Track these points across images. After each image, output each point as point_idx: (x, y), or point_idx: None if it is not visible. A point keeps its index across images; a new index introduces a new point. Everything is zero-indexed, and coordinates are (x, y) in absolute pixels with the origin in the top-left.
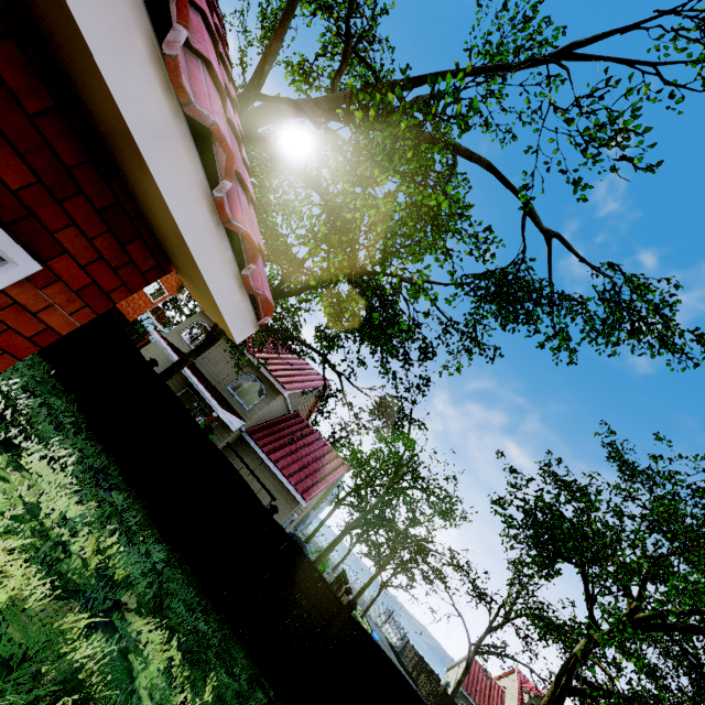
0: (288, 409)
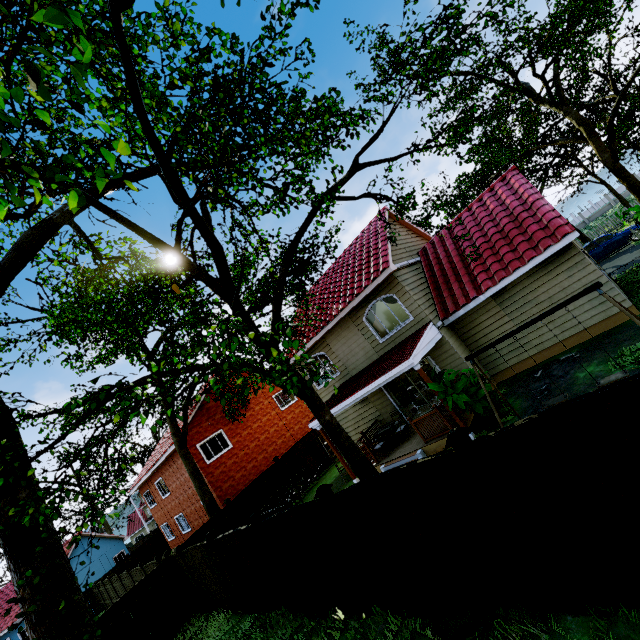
0: (414, 265)
